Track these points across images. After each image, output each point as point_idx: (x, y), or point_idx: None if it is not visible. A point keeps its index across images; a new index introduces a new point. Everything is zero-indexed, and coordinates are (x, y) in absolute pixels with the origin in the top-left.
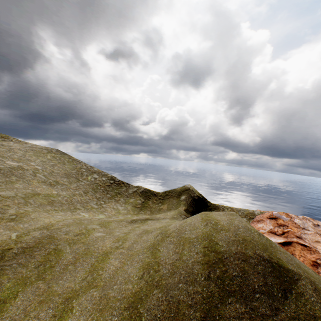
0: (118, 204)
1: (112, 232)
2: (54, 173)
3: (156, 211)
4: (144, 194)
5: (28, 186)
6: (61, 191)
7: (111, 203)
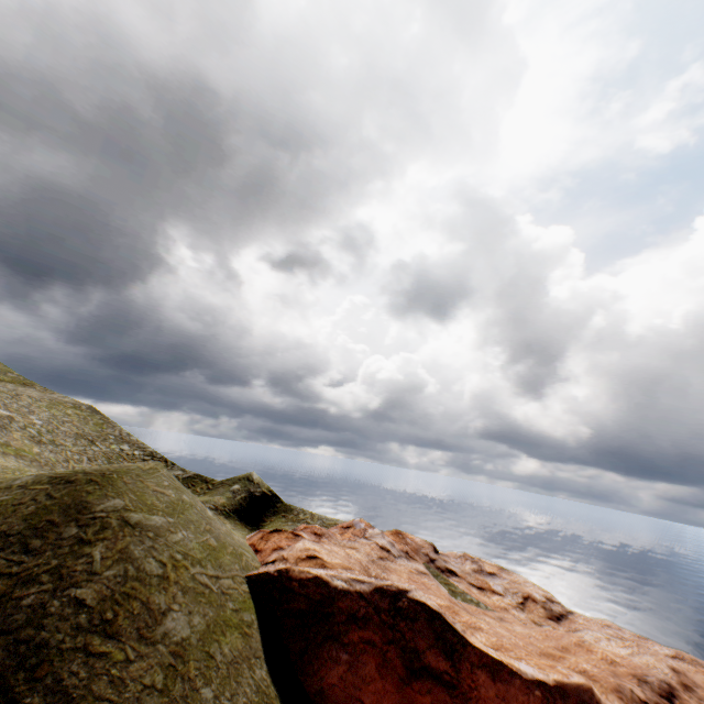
0: None
1: None
2: (58, 433)
3: None
4: (187, 482)
5: (4, 436)
6: (48, 453)
7: None
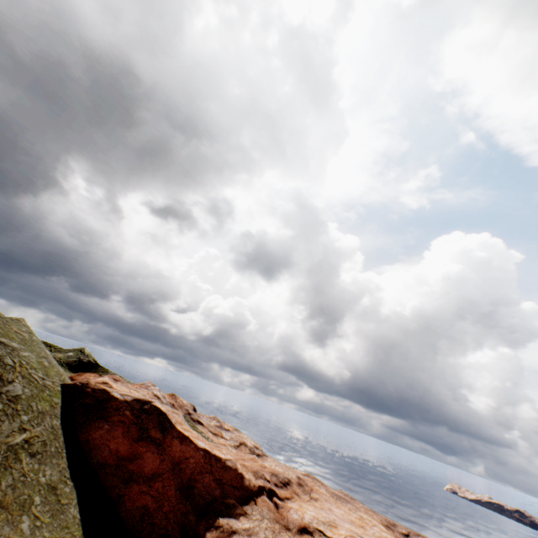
0: None
1: None
2: None
3: None
4: None
5: None
6: None
7: None
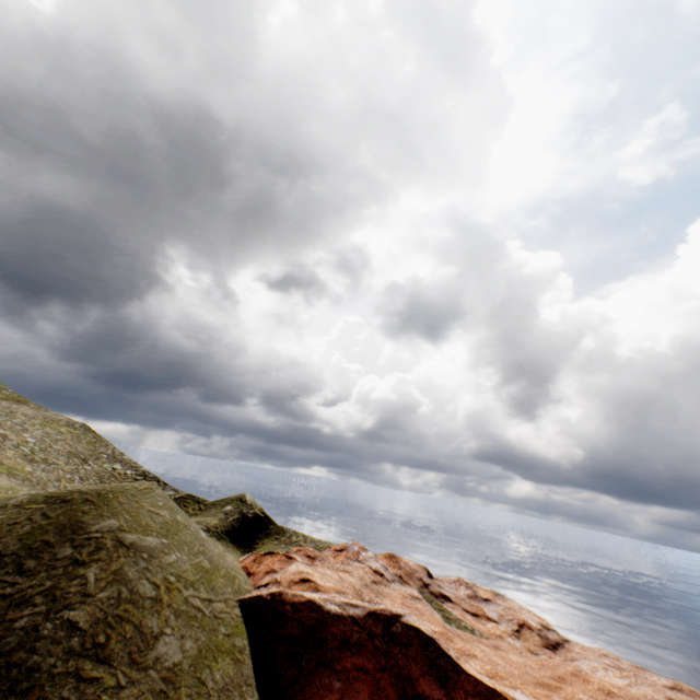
0: None
1: None
2: (50, 451)
3: None
4: (179, 502)
5: None
6: (40, 471)
7: None
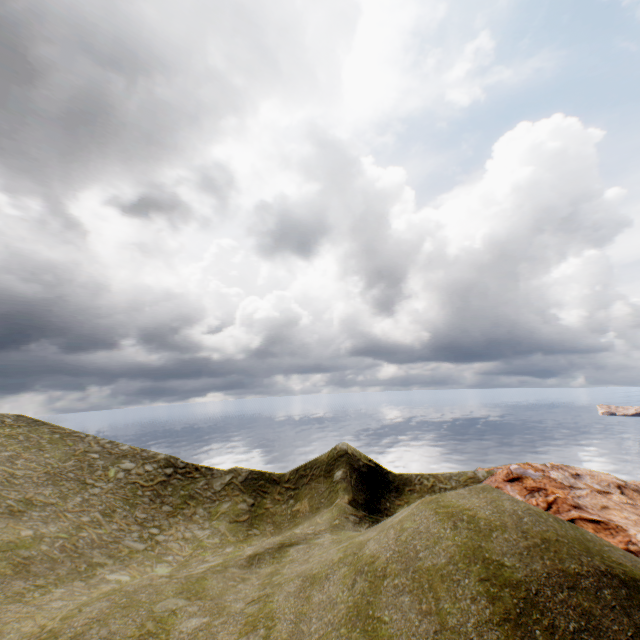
0: (193, 525)
1: (223, 606)
2: (17, 480)
3: (287, 520)
4: (250, 485)
5: None
6: (44, 526)
7: (176, 528)
